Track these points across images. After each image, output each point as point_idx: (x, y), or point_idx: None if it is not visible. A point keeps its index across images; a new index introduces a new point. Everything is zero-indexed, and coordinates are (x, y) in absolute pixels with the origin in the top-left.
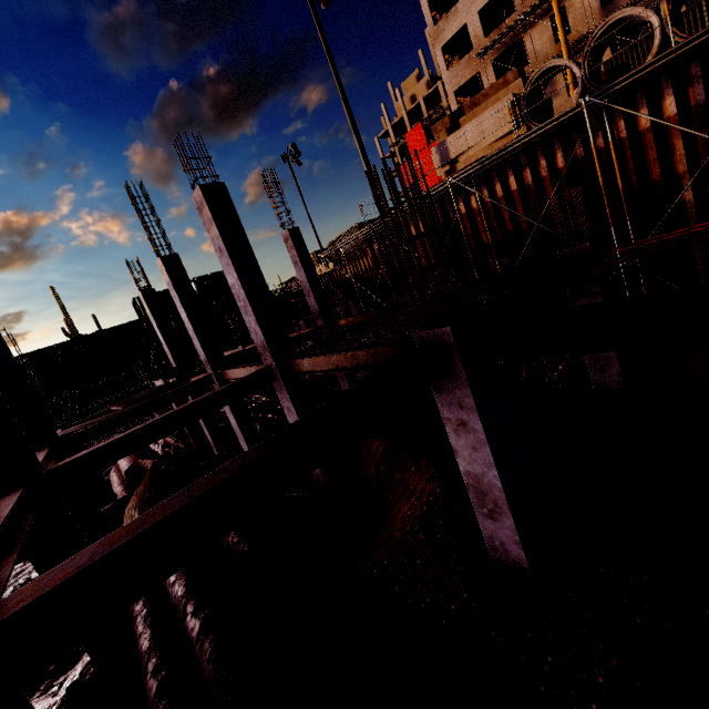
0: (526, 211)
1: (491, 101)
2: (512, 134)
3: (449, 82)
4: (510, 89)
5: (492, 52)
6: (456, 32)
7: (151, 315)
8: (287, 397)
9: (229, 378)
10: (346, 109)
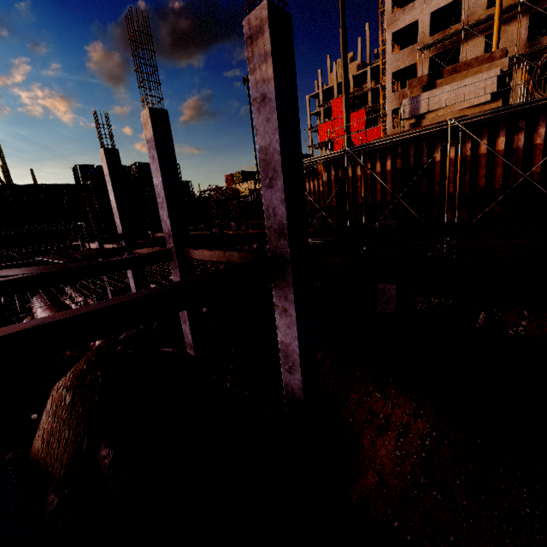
0: (505, 172)
1: (473, 71)
2: (486, 105)
3: (390, 64)
4: (494, 64)
5: (432, 50)
6: (408, 25)
7: (108, 175)
8: (290, 296)
9: (192, 258)
10: (342, 37)
